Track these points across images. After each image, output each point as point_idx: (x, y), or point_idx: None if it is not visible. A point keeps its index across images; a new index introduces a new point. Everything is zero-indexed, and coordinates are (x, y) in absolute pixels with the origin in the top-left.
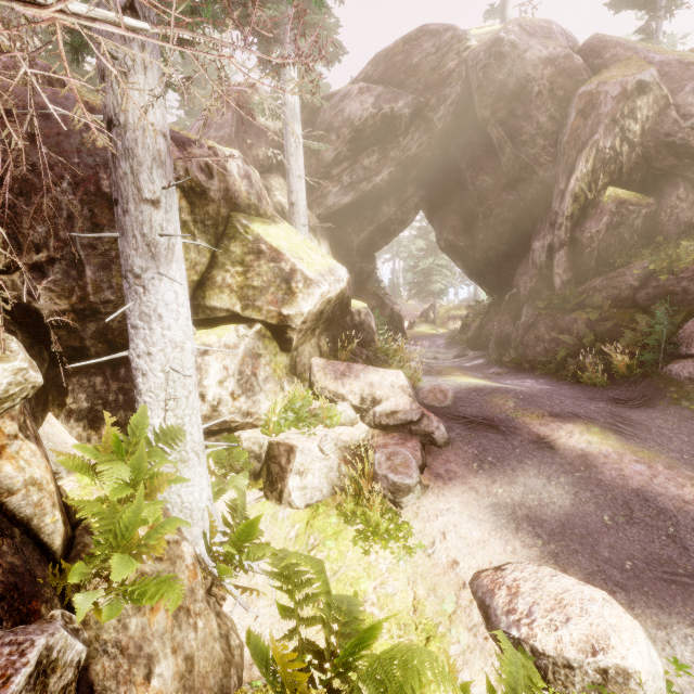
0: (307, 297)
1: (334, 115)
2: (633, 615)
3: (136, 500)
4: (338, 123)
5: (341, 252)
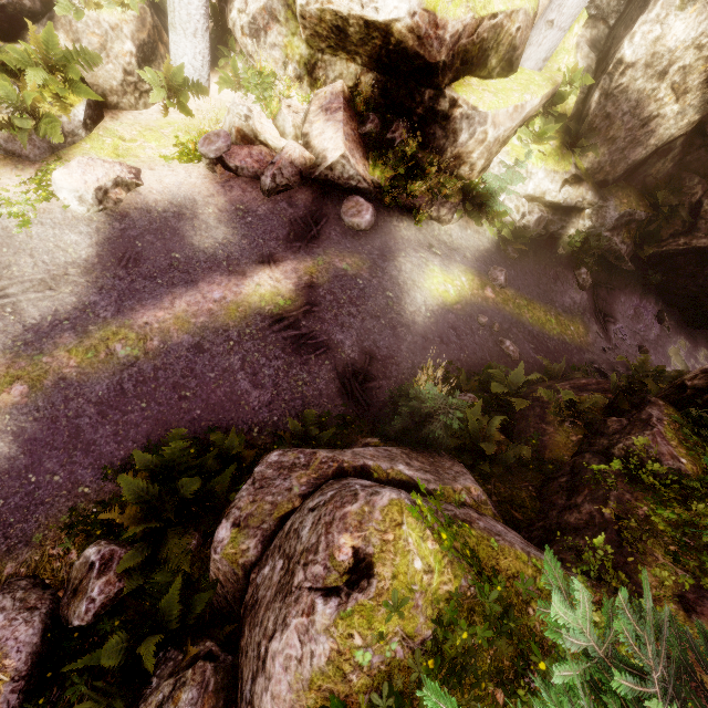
0: None
1: None
2: (105, 223)
3: None
4: None
5: None
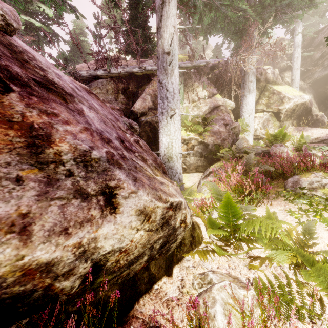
0: (288, 103)
1: (322, 37)
2: None
3: (245, 123)
4: (325, 39)
5: (321, 99)
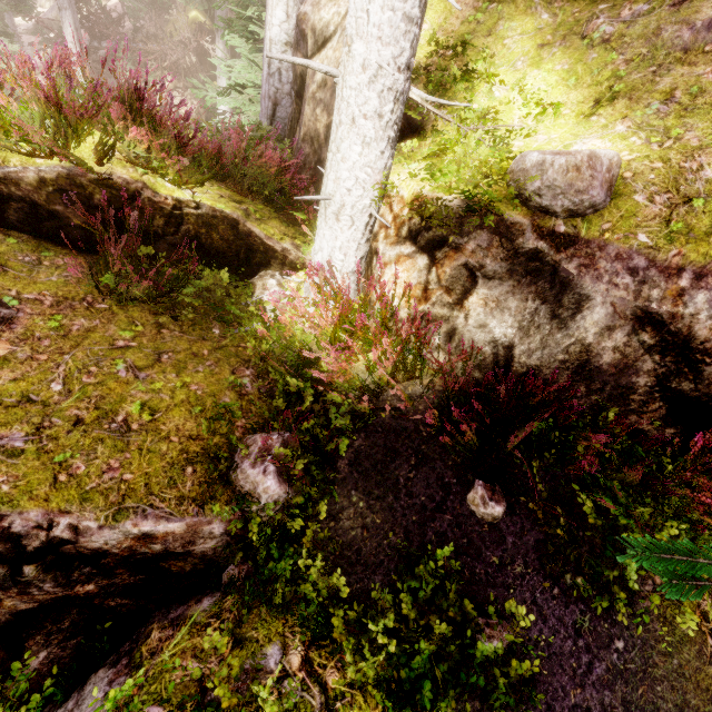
0: None
1: None
2: None
3: None
4: None
5: None
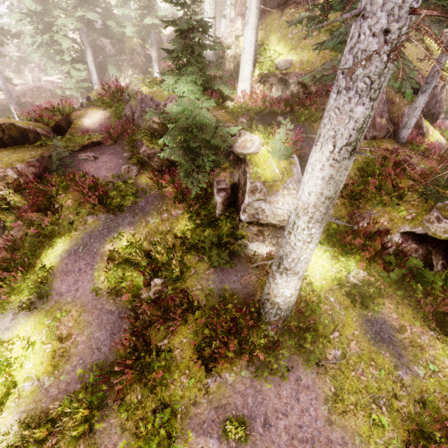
0: None
1: None
2: None
3: None
4: None
5: None
